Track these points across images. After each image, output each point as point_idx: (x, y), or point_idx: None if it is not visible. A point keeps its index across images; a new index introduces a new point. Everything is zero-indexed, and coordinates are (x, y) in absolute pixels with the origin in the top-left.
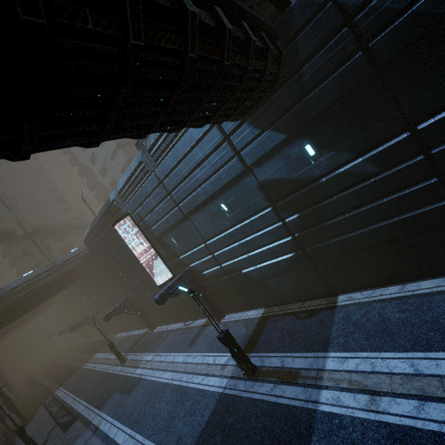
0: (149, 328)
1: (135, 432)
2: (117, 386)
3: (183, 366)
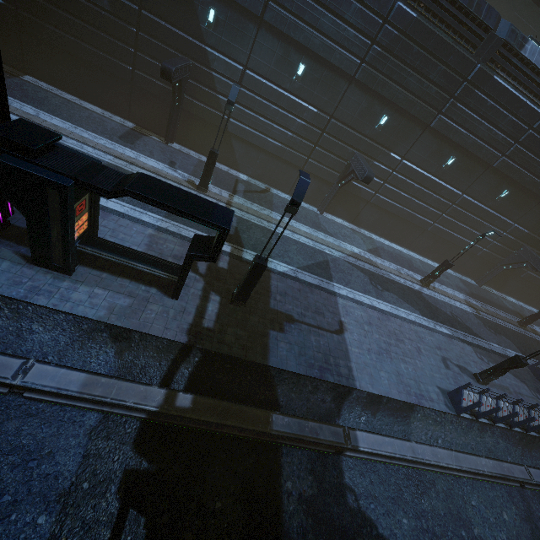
0: None
1: None
2: None
3: None
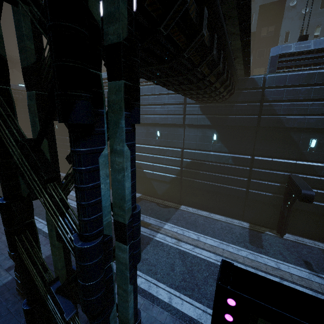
0: None
1: (38, 217)
2: None
3: None
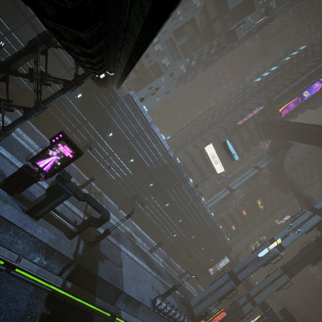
0: None
1: None
2: None
3: None
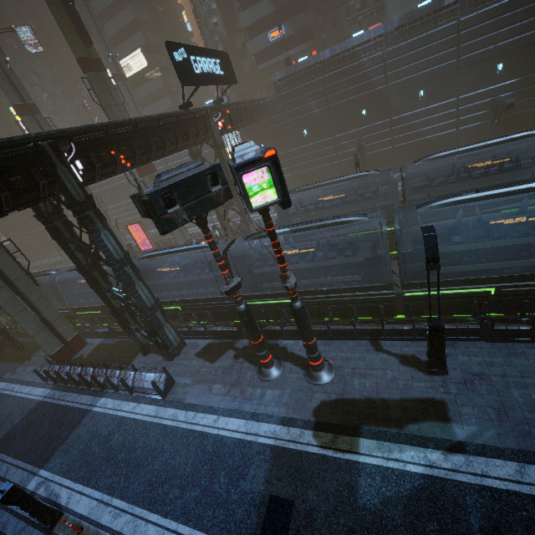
0: None
1: None
2: None
3: None
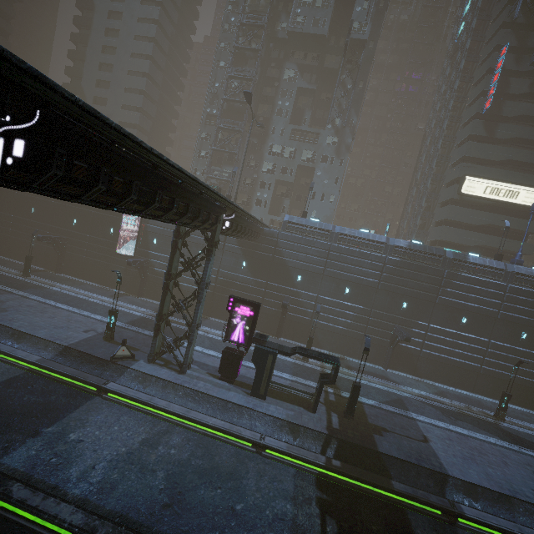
0: (57, 270)
1: (78, 308)
2: (31, 286)
3: (111, 302)
